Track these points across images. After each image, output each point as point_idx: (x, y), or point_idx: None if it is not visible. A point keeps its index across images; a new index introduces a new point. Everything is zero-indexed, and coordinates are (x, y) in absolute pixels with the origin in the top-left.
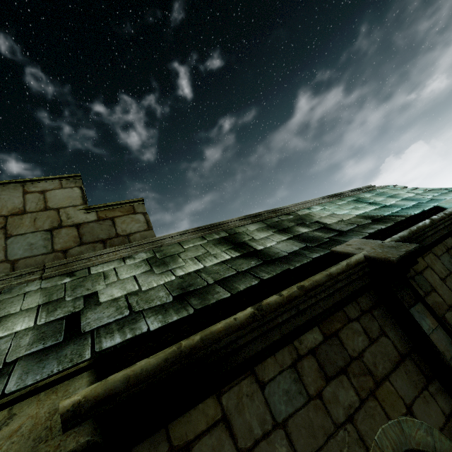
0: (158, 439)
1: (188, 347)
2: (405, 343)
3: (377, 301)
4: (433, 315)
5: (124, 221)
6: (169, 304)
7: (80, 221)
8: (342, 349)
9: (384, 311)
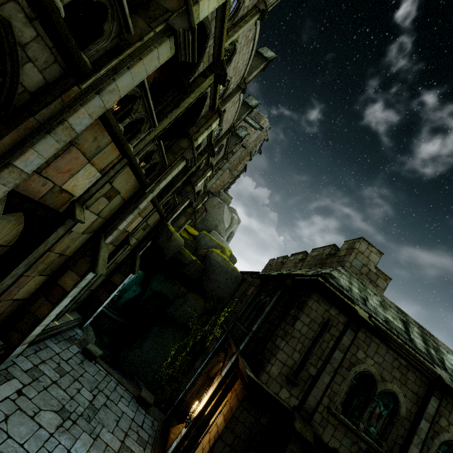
0: (370, 334)
1: (388, 332)
2: (421, 396)
3: (427, 384)
4: (438, 406)
5: (380, 280)
6: (383, 320)
7: (371, 269)
8: (406, 372)
9: (426, 387)
